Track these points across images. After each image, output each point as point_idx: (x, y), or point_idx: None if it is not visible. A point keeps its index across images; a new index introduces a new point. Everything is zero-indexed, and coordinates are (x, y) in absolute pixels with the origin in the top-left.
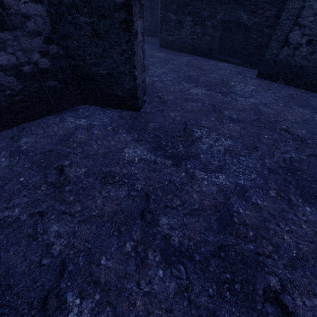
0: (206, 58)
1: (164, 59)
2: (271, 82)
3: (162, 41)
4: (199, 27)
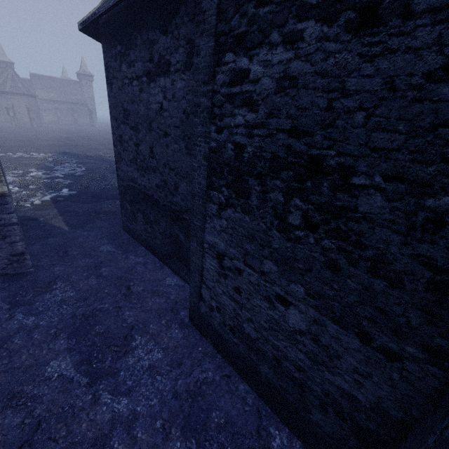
0: (161, 262)
1: (99, 262)
2: (200, 339)
3: (124, 225)
4: (150, 227)
